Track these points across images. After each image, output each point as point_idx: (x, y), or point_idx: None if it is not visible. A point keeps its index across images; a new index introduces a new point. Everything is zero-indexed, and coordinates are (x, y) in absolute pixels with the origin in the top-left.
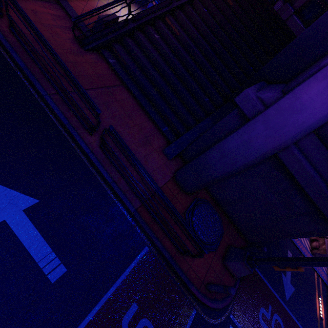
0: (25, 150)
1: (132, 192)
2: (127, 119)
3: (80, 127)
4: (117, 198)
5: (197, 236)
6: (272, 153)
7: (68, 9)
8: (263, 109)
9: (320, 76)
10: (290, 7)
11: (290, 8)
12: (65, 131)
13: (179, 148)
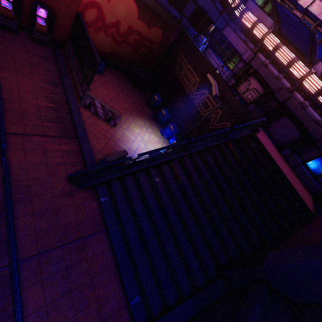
0: None
1: None
2: (87, 291)
3: None
4: None
5: None
6: None
7: (83, 143)
8: None
9: None
10: (298, 158)
11: (298, 159)
12: None
13: None
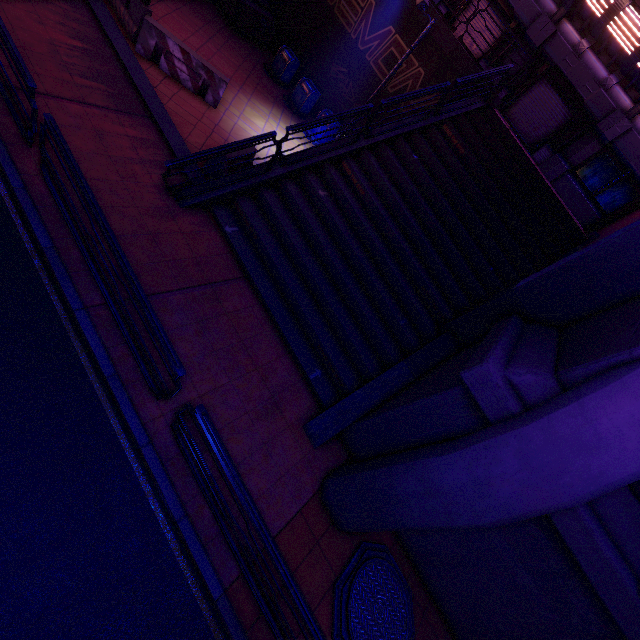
0: (0, 446)
1: (223, 541)
2: (240, 355)
3: (138, 381)
4: (187, 556)
5: None
6: (534, 515)
7: (165, 128)
8: (516, 410)
9: (635, 383)
10: (562, 162)
11: (562, 164)
12: (102, 390)
13: (339, 422)
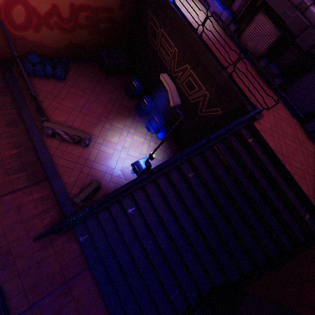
0: None
1: None
2: None
3: None
4: None
5: None
6: None
7: (54, 183)
8: None
9: None
10: None
11: None
12: None
13: None
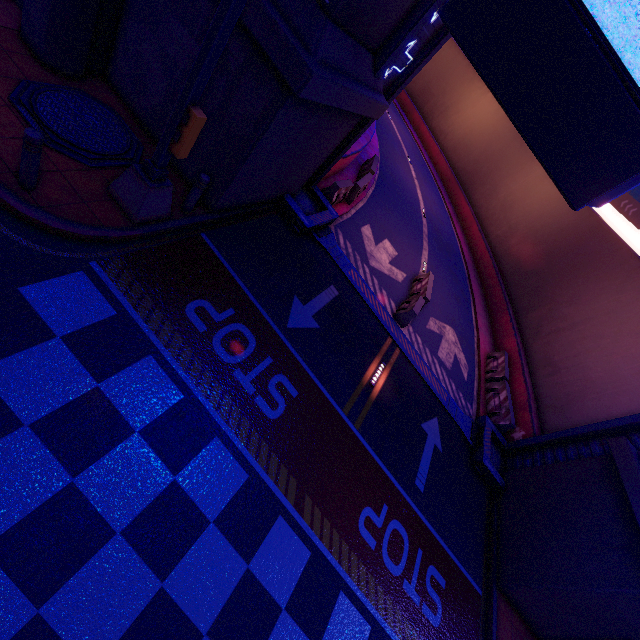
0: None
1: None
2: None
3: None
4: None
5: (37, 115)
6: None
7: None
8: None
9: None
10: None
11: None
12: None
13: None
